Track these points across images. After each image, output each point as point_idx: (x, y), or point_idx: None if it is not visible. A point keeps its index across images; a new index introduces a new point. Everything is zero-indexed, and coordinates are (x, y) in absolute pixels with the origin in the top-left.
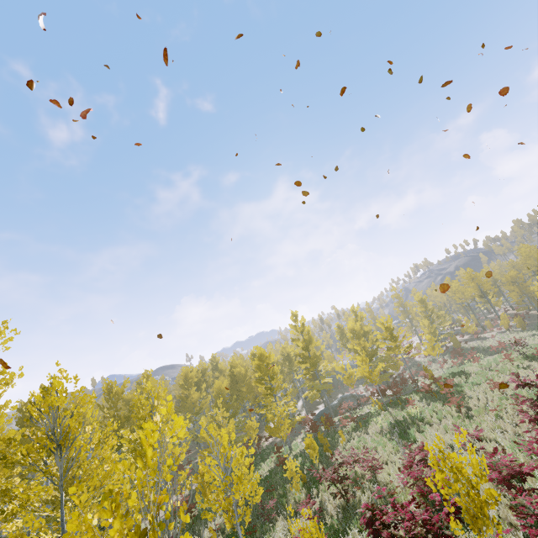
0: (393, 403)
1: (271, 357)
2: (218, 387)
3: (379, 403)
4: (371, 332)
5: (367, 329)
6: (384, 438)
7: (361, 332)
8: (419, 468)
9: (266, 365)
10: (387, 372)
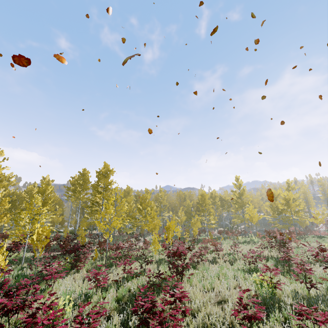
0: (264, 236)
1: (207, 196)
2: (188, 203)
3: (257, 234)
4: (310, 199)
5: (295, 197)
6: (231, 242)
7: (277, 197)
8: (205, 243)
9: (204, 199)
10: (312, 228)
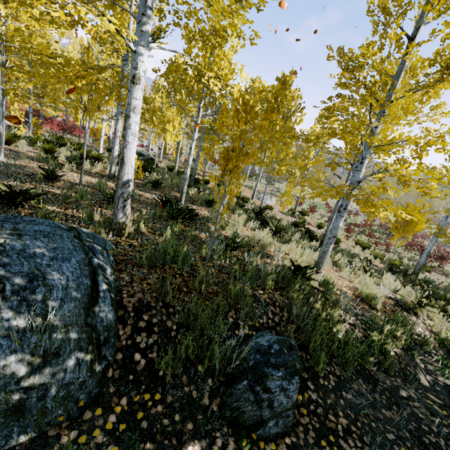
0: None
1: None
2: None
3: None
4: None
5: None
6: None
7: None
8: None
9: None
10: None
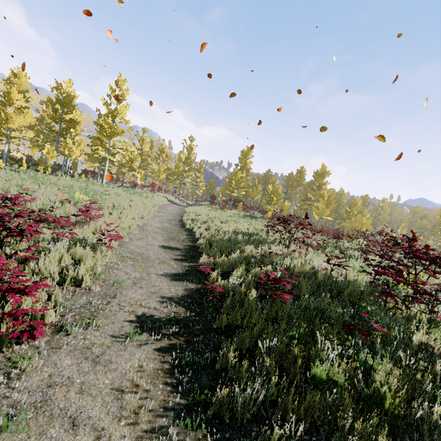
0: None
1: None
2: (421, 222)
3: None
4: None
5: None
6: None
7: None
8: None
9: None
10: None
